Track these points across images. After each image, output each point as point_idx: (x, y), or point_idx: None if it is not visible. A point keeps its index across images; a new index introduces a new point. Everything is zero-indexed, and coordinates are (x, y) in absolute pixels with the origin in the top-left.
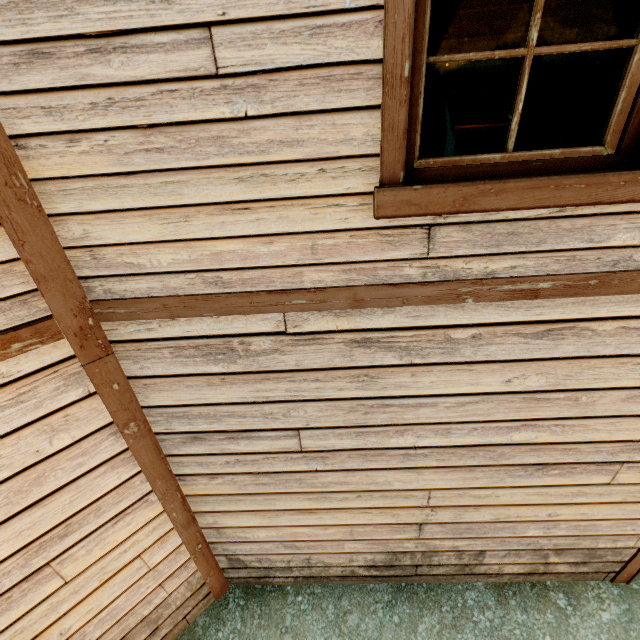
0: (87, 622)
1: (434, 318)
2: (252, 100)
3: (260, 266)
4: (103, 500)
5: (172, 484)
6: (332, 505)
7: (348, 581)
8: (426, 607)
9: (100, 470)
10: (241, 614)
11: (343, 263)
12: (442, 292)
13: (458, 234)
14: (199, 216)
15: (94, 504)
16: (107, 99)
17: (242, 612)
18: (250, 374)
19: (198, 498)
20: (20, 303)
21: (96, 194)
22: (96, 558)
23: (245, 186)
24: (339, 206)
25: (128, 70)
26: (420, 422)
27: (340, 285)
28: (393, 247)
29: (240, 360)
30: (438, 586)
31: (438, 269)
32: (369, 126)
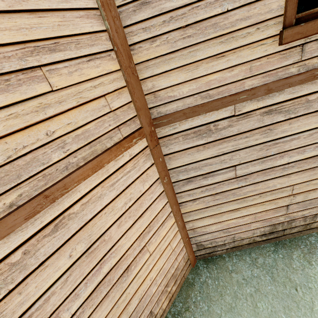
0: (157, 275)
1: (301, 91)
2: (230, 2)
3: (226, 84)
4: (158, 215)
5: (178, 207)
6: (247, 204)
7: (251, 246)
8: (292, 248)
9: (157, 200)
10: (207, 270)
11: (263, 73)
12: (307, 76)
13: (315, 45)
14: (202, 65)
15: (156, 217)
16: (169, 17)
17: (207, 269)
18: (216, 141)
19: (186, 214)
20: (132, 122)
21: (159, 65)
22: (157, 243)
23: (223, 45)
24: (263, 44)
25: (180, 1)
26: (291, 149)
27: (260, 85)
28: (285, 59)
29: (213, 135)
30: (294, 239)
31: (305, 66)
32: (279, 1)
